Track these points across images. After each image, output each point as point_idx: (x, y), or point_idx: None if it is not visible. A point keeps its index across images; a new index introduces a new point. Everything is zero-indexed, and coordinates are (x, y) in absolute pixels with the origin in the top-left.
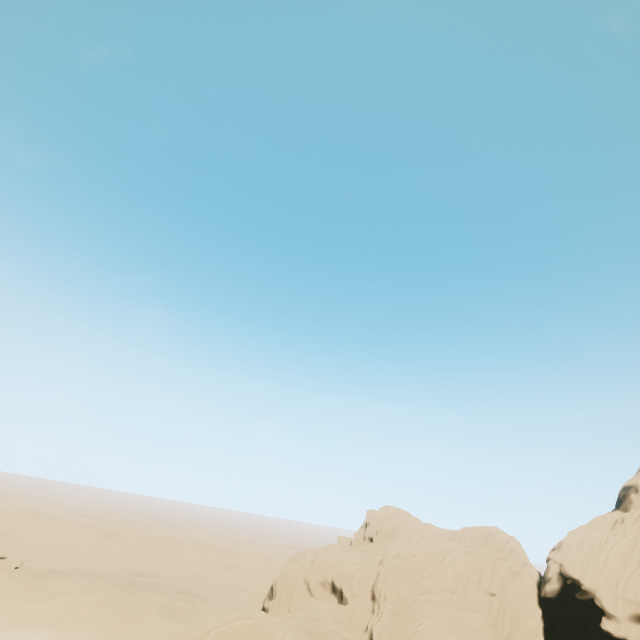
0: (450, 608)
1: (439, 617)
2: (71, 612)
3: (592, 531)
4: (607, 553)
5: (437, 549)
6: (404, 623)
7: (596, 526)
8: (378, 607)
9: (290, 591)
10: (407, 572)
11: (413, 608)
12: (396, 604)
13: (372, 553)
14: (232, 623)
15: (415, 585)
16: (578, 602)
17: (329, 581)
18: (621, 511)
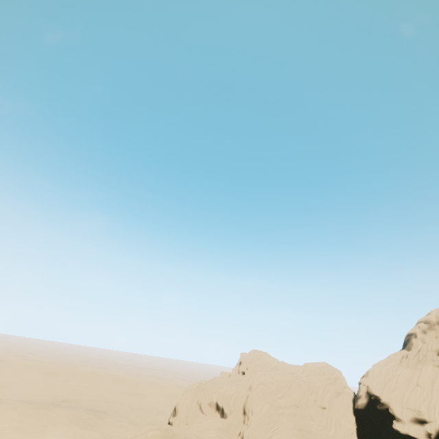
0: (295, 418)
1: (288, 424)
2: (31, 430)
3: (387, 364)
4: (397, 378)
5: (287, 378)
6: (265, 429)
7: (390, 360)
8: (247, 419)
9: (187, 410)
10: (267, 394)
11: (271, 419)
12: (259, 416)
13: (244, 382)
14: (147, 433)
15: (272, 403)
16: (378, 411)
17: (214, 402)
18: (406, 350)
